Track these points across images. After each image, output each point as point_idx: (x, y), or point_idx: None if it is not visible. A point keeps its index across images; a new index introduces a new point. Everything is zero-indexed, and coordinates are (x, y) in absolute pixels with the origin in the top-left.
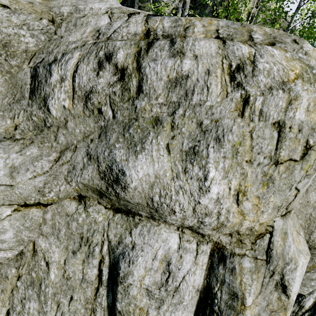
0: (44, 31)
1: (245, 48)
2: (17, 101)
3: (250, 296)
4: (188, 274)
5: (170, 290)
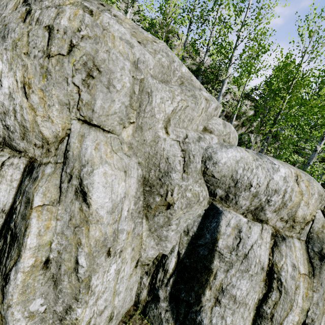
0: None
1: None
2: None
3: (37, 195)
4: None
5: None
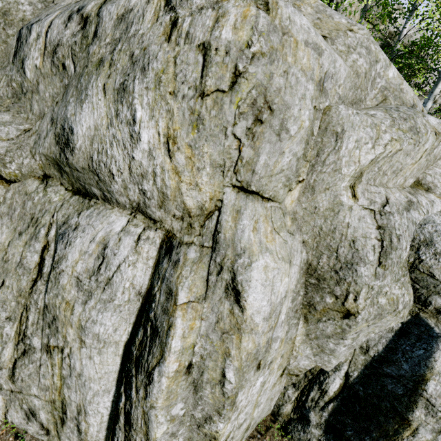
0: (42, 0)
1: None
2: (3, 68)
3: (182, 290)
4: (125, 263)
5: (101, 280)
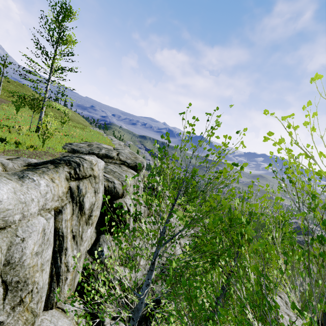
0: None
1: (286, 296)
2: None
3: None
4: None
5: None
